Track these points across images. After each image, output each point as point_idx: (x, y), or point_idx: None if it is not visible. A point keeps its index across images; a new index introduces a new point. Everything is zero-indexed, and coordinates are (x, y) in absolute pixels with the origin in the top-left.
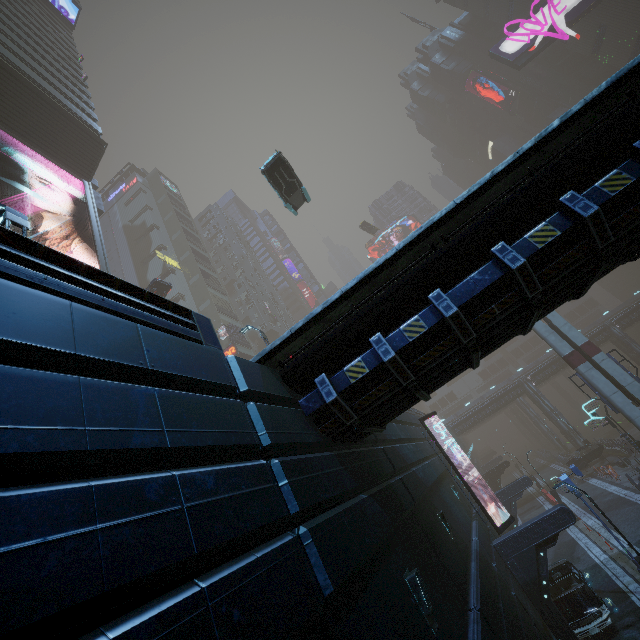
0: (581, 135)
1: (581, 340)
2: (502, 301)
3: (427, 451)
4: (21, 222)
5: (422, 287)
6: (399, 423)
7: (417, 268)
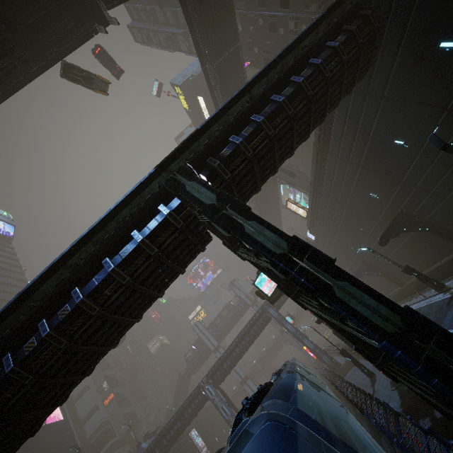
0: (172, 419)
1: (243, 375)
2: (165, 447)
3: (185, 450)
4: (80, 450)
5: (155, 447)
6: (175, 445)
7: (153, 444)
